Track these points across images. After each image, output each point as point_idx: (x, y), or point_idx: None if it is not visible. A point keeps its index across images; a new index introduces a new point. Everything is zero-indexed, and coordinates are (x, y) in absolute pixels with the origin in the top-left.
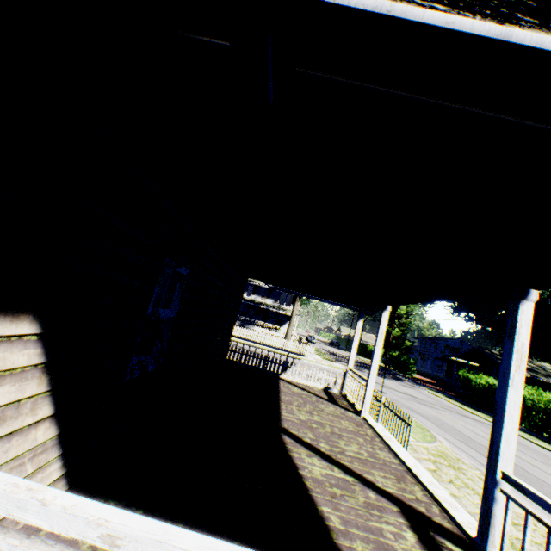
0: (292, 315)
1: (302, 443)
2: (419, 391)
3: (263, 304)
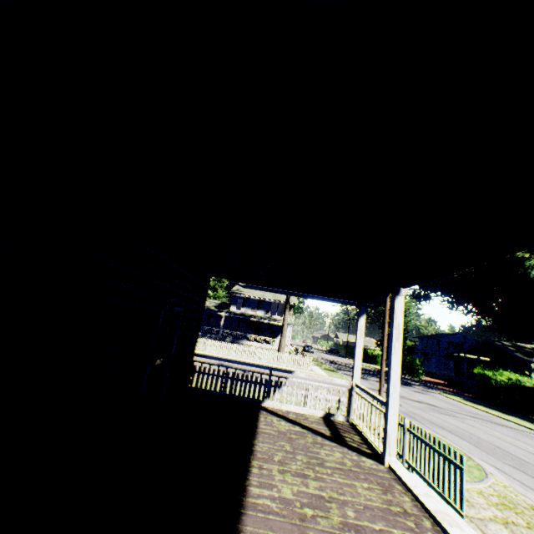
0: (283, 324)
1: None
2: (434, 396)
3: (254, 316)
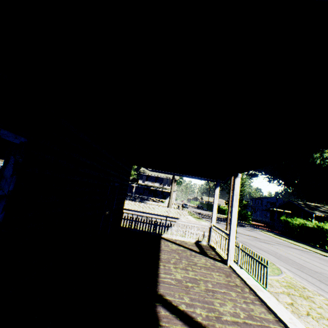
0: (171, 191)
1: (178, 315)
2: (257, 232)
3: (153, 186)
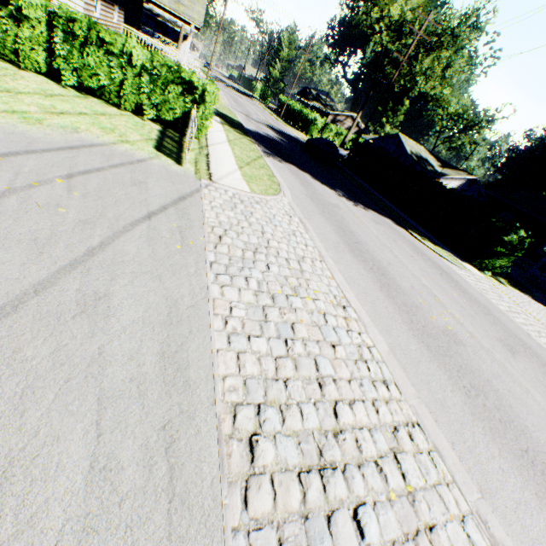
0: (181, 33)
1: None
2: (252, 102)
3: (161, 17)
